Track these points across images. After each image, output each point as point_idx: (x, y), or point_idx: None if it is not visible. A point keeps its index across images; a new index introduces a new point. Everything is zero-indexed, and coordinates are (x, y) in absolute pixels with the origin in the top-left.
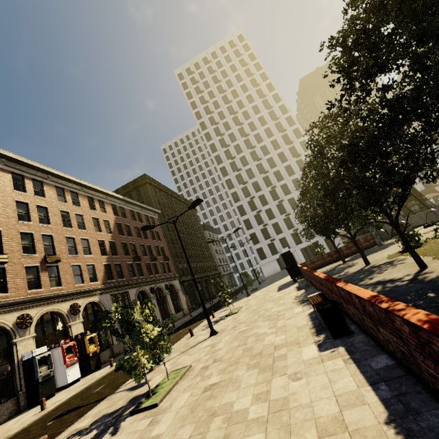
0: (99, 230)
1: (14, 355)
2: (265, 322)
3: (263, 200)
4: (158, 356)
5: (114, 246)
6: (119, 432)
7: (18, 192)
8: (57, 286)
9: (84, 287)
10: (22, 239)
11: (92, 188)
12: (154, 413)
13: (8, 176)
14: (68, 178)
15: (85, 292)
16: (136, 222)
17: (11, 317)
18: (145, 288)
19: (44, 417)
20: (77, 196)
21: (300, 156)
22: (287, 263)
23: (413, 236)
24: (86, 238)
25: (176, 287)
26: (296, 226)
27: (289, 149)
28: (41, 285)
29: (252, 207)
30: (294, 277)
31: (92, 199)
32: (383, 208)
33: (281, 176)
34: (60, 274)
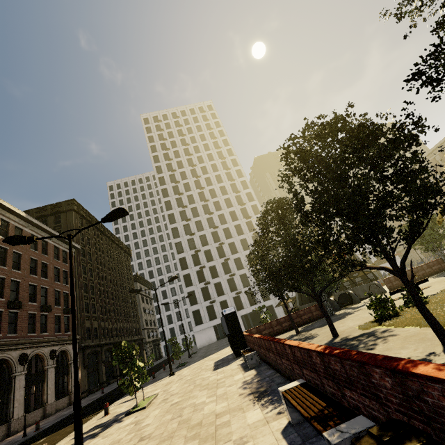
0: None
1: None
2: (189, 443)
3: (209, 256)
4: None
5: None
6: None
7: None
8: None
9: None
10: None
11: None
12: None
13: None
14: None
15: None
16: (36, 253)
17: None
18: (12, 354)
19: None
20: None
21: (251, 217)
22: (231, 328)
23: (387, 302)
24: None
25: (71, 355)
26: (239, 289)
27: (241, 210)
28: None
29: (195, 261)
30: (237, 349)
31: None
32: (381, 246)
33: (230, 234)
34: None
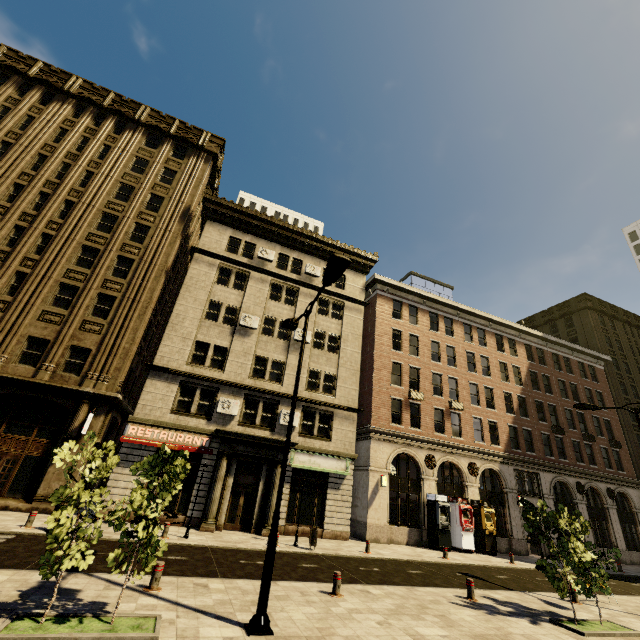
0: (505, 378)
1: (421, 490)
2: None
3: None
4: (589, 587)
5: (523, 403)
6: (539, 626)
7: (433, 331)
8: (457, 436)
9: (483, 447)
10: (433, 379)
11: (501, 323)
12: (580, 639)
13: (427, 316)
14: (476, 314)
15: (484, 453)
16: (561, 373)
17: (421, 453)
18: (567, 479)
19: (449, 565)
20: (483, 334)
21: None
22: None
23: None
24: (490, 387)
25: (633, 501)
26: None
27: None
28: (444, 431)
29: None
30: None
31: (501, 338)
32: None
33: None
34: (461, 423)
